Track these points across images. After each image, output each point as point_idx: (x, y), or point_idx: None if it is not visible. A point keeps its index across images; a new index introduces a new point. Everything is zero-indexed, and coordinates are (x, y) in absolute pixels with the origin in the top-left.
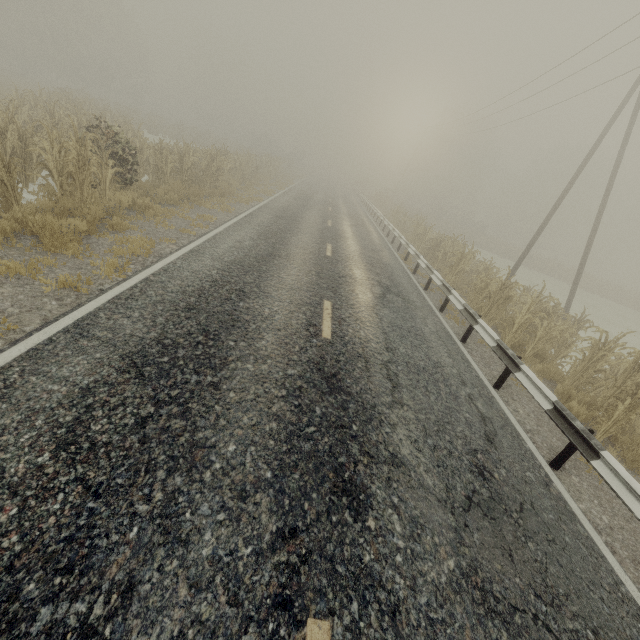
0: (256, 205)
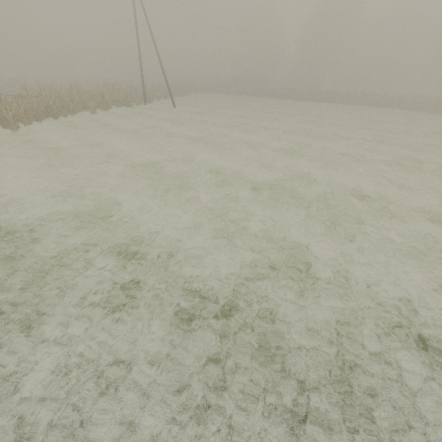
0: None
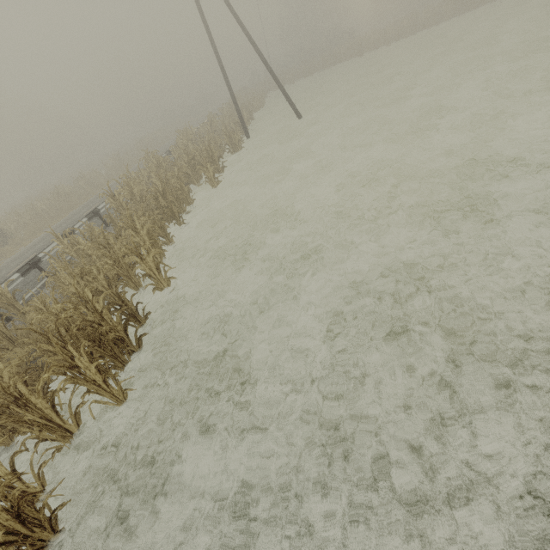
0: (89, 200)
